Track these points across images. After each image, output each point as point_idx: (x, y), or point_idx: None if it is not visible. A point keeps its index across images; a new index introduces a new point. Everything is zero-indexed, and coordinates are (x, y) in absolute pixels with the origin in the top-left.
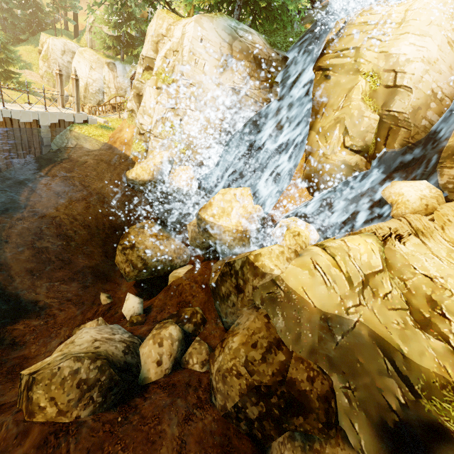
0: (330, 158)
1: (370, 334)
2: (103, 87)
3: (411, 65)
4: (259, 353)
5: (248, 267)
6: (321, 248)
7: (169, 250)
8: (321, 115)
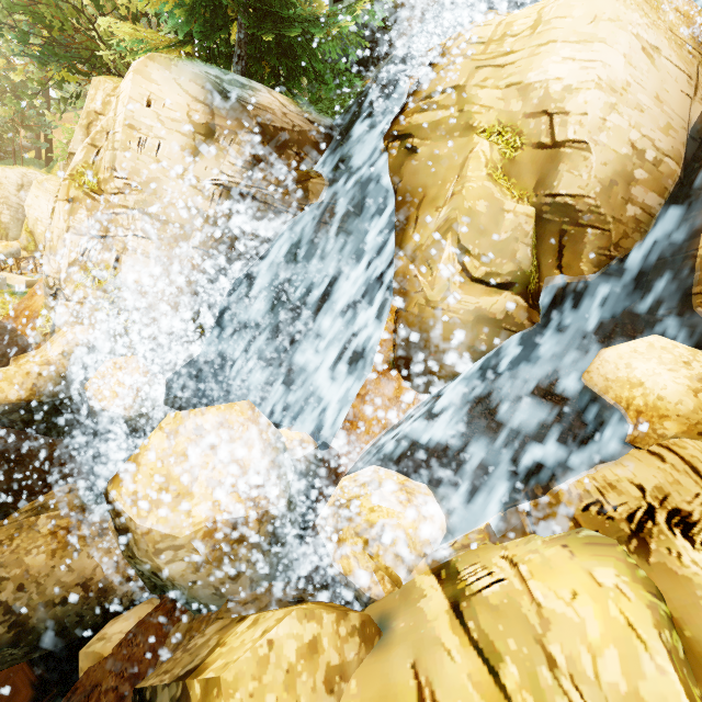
0: (447, 307)
1: None
2: None
3: (578, 97)
4: None
5: None
6: (449, 602)
7: (98, 566)
8: (414, 222)
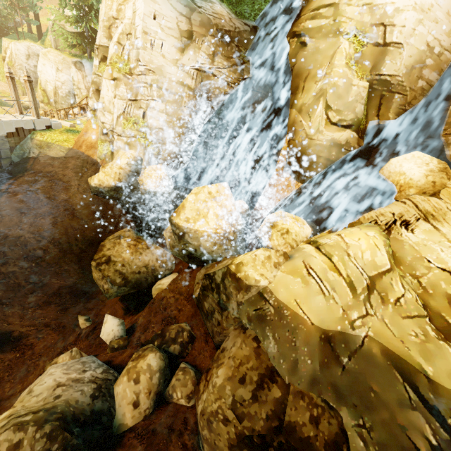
0: (317, 138)
1: (383, 352)
2: (73, 89)
3: (402, 16)
4: (249, 391)
5: (230, 280)
6: (315, 247)
7: (150, 260)
8: (302, 89)
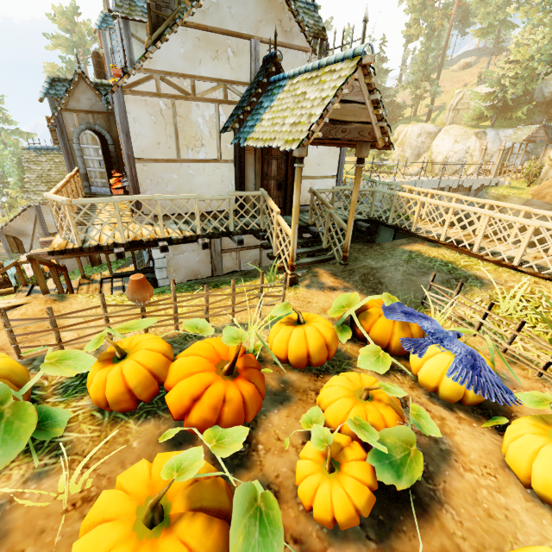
0: None
1: None
2: (463, 157)
3: None
4: None
5: None
6: None
7: None
8: None
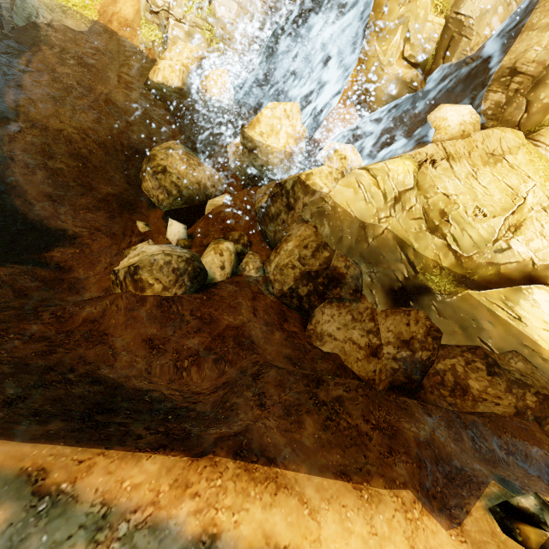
0: (386, 71)
1: (394, 237)
2: None
3: None
4: (310, 251)
5: (299, 187)
6: (365, 170)
7: (203, 177)
8: (384, 9)
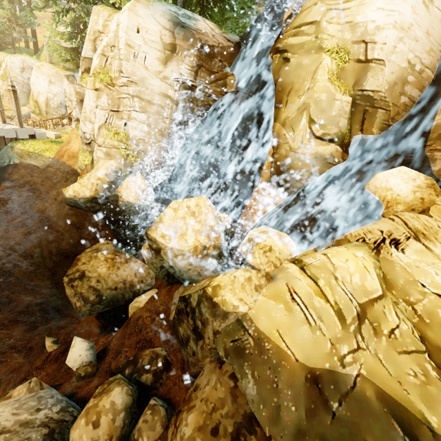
0: (301, 152)
1: (379, 396)
2: (65, 101)
3: (382, 33)
4: None
5: (206, 304)
6: (299, 267)
7: (128, 275)
8: (285, 103)
